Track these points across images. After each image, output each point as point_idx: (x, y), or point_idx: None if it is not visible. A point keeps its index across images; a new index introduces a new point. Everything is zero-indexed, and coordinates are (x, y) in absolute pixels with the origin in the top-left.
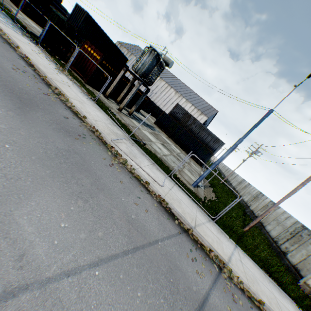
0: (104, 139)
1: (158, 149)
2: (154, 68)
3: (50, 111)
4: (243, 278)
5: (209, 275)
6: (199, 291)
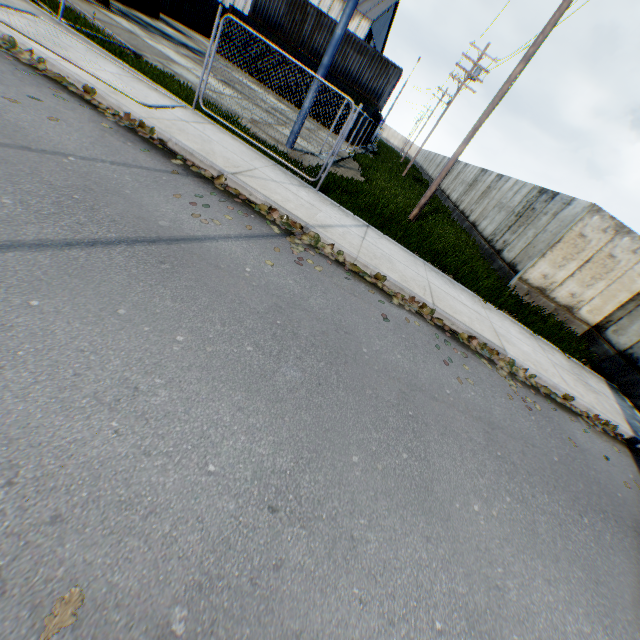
0: None
1: (194, 79)
2: None
3: None
4: (346, 248)
5: (239, 229)
6: (180, 230)
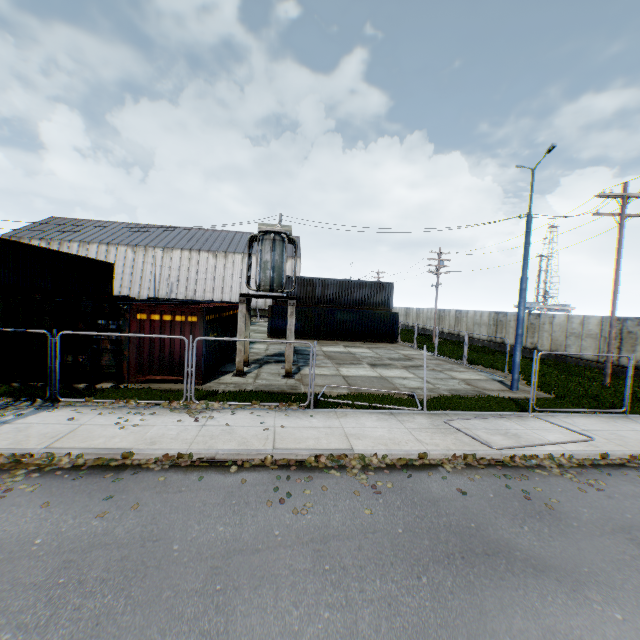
0: (487, 459)
1: (413, 382)
2: (284, 260)
3: (468, 512)
4: None
5: None
6: None
